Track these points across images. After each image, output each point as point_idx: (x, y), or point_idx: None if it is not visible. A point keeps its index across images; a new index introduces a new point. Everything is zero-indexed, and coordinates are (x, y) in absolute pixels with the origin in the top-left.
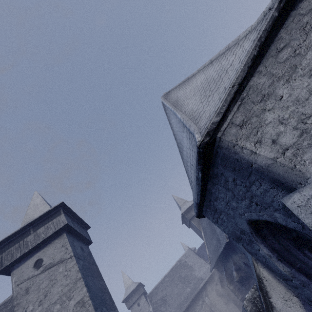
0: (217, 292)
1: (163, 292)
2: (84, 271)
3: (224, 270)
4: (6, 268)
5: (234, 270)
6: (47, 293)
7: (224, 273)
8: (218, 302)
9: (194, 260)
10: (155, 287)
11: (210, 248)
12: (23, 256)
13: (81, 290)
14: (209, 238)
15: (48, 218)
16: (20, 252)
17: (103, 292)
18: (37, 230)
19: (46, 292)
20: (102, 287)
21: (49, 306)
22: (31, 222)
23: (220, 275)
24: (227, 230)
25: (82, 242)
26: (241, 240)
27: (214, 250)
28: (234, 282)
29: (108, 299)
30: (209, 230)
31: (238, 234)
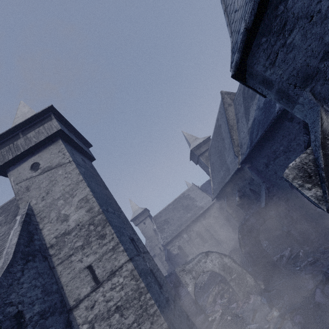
0: (214, 217)
1: (166, 216)
2: (86, 176)
3: (226, 198)
4: (0, 169)
5: (237, 196)
6: (49, 191)
7: (226, 200)
8: (213, 224)
9: (197, 194)
10: (159, 212)
11: (216, 180)
12: (16, 158)
13: (83, 190)
14: (217, 171)
15: (38, 123)
16: (12, 154)
17: (109, 198)
18: (27, 134)
19: (48, 190)
20: (107, 194)
21: (53, 201)
22: (18, 125)
23: (221, 203)
24: (290, 71)
25: (84, 156)
26: (314, 79)
27: (220, 181)
28: (233, 208)
29: (114, 204)
30: (218, 163)
31: (313, 67)
